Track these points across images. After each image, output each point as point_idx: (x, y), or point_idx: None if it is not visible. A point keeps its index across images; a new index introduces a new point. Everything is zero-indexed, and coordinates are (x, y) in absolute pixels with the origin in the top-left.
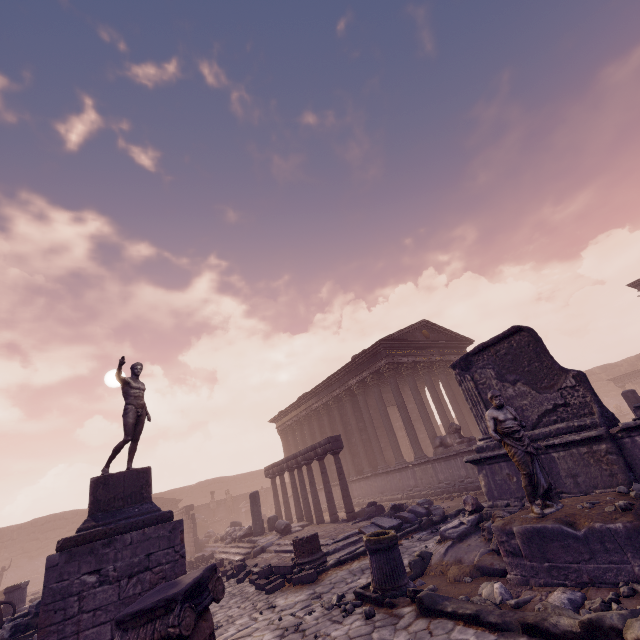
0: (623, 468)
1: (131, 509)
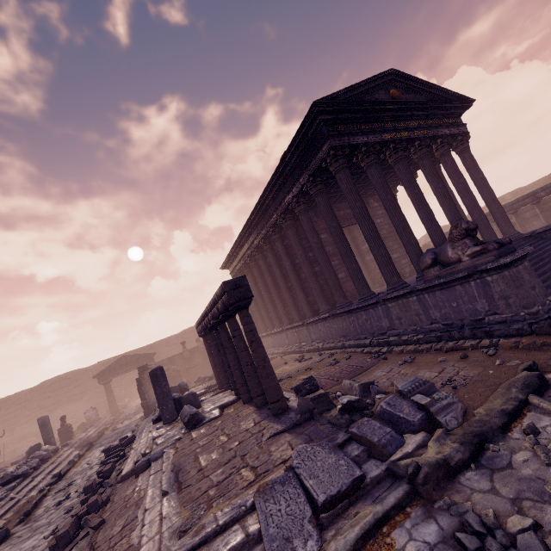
0: None
1: None
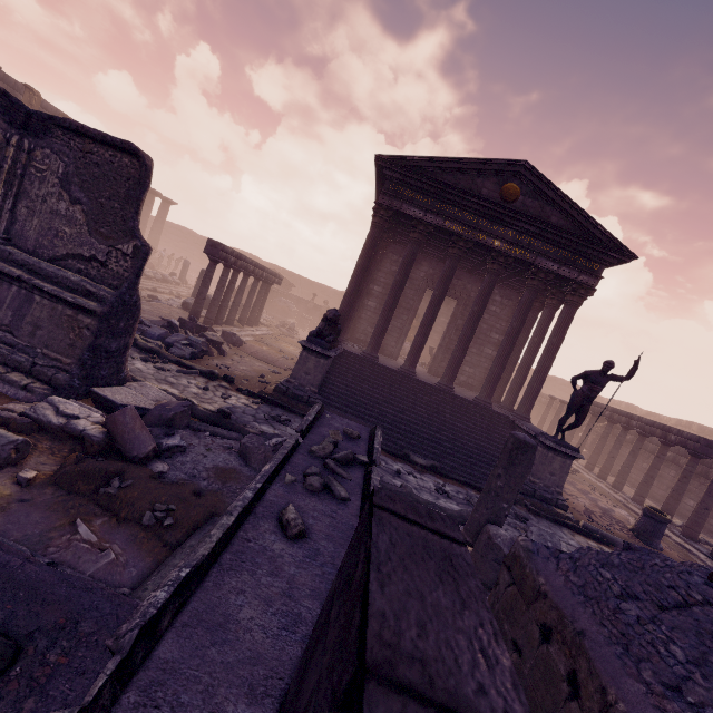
0: None
1: None
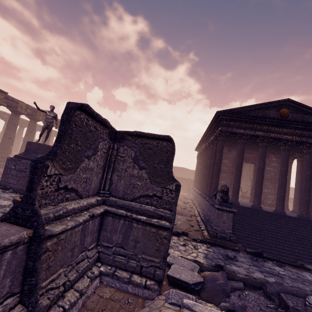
0: None
1: (32, 154)
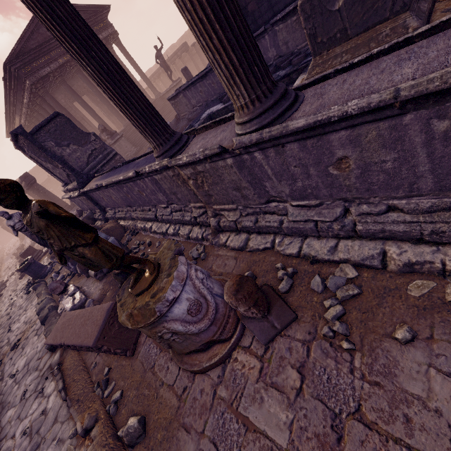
0: (94, 205)
1: None
